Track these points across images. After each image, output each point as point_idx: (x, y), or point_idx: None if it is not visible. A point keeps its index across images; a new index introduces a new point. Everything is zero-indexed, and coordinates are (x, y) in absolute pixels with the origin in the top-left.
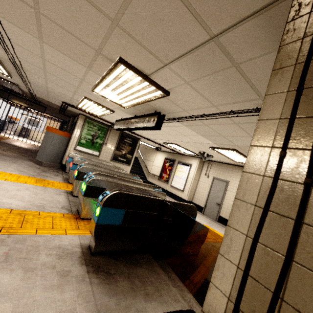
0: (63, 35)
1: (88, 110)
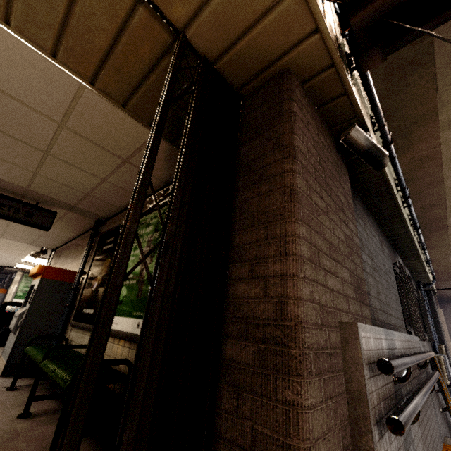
0: (5, 251)
1: (24, 268)
